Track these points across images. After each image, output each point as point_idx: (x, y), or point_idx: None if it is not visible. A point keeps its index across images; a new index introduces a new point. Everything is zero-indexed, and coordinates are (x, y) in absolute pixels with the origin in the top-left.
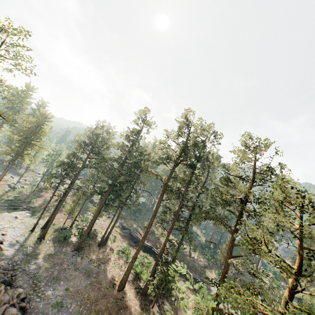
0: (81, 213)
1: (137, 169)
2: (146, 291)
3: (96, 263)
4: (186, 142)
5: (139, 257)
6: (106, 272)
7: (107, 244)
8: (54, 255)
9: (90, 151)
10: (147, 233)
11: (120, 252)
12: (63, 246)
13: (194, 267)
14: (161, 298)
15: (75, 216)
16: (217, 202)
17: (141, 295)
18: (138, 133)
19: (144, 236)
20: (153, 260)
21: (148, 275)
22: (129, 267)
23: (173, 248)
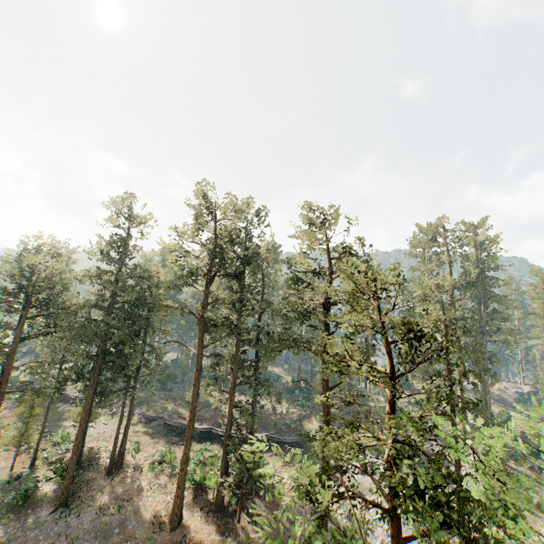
0: (48, 431)
1: (142, 308)
2: (222, 502)
3: (113, 507)
4: (217, 239)
5: (193, 456)
6: (139, 512)
7: (126, 463)
8: (9, 541)
9: (26, 304)
10: (196, 411)
11: (156, 464)
12: (26, 513)
13: (286, 426)
14: (248, 499)
15: (34, 443)
16: (290, 319)
17: (214, 514)
18: (124, 243)
19: (192, 419)
20: (220, 447)
21: (218, 477)
22: (181, 482)
23: (246, 415)
